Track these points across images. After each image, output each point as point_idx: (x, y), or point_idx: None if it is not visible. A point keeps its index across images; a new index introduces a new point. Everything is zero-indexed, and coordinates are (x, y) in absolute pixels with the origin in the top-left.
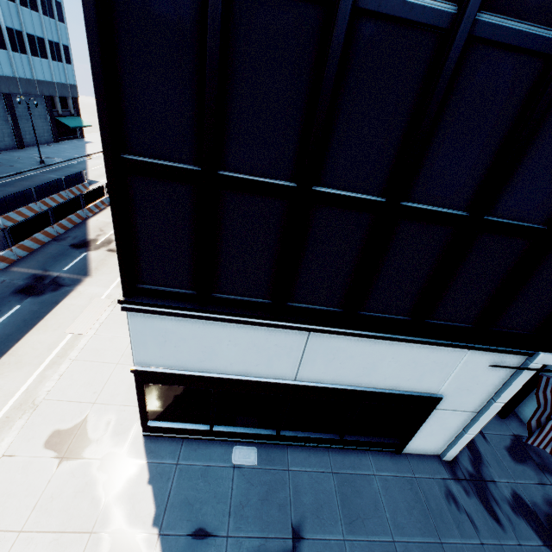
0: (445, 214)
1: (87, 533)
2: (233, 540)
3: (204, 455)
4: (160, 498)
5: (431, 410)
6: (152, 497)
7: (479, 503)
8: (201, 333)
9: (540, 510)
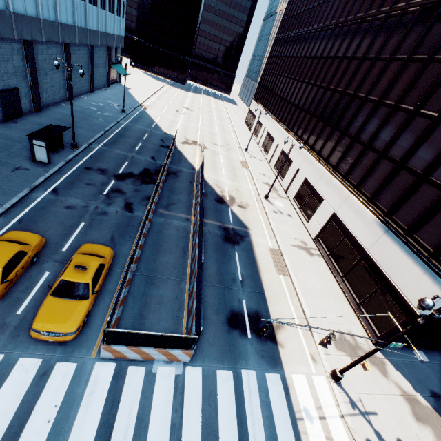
0: None
1: (394, 395)
2: None
3: (405, 355)
4: (407, 378)
5: None
6: (403, 377)
7: None
8: None
9: None
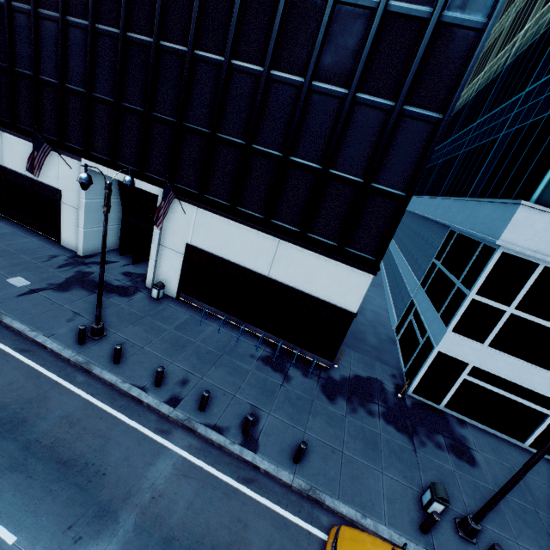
0: (28, 74)
1: None
2: None
3: None
4: None
5: (59, 201)
6: None
7: (65, 263)
8: None
9: (93, 278)
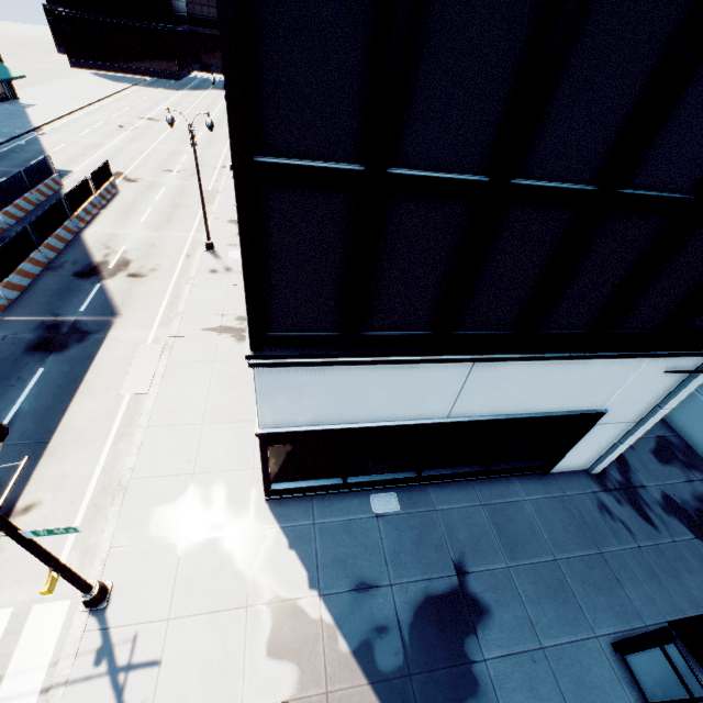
0: (665, 199)
1: (242, 608)
2: (397, 587)
3: (341, 510)
4: (308, 560)
5: (591, 426)
6: (299, 561)
7: (632, 509)
8: (344, 381)
9: (689, 506)
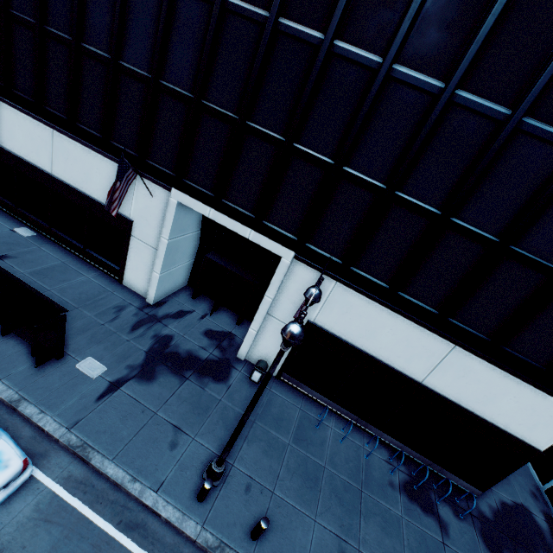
0: (102, 56)
1: None
2: None
3: (4, 220)
4: None
5: (128, 234)
6: None
7: (136, 321)
8: (7, 116)
9: (176, 348)
